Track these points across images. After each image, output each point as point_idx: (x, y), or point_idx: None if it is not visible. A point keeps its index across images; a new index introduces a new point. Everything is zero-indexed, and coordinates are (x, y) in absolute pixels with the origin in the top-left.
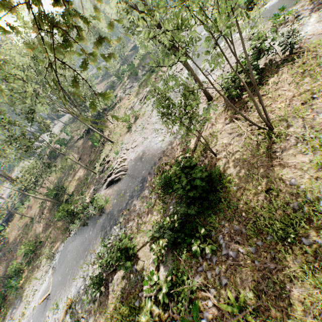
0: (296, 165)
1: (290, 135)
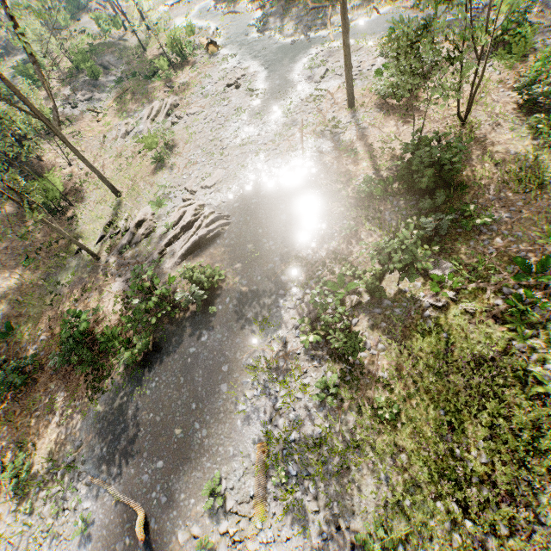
0: (505, 142)
1: (483, 124)
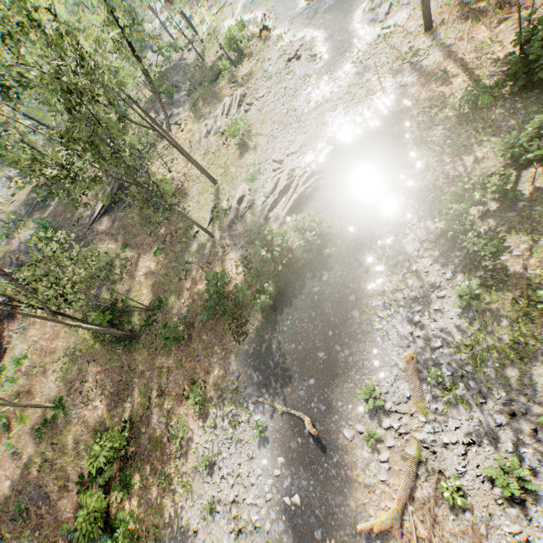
0: None
1: None
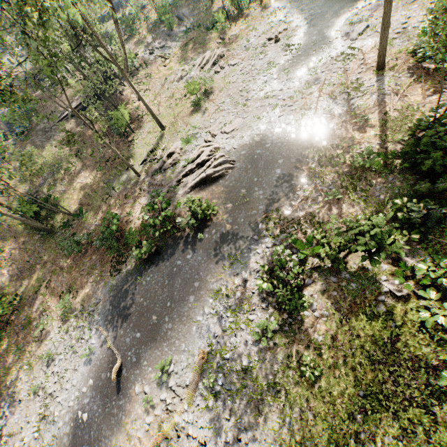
0: None
1: None
